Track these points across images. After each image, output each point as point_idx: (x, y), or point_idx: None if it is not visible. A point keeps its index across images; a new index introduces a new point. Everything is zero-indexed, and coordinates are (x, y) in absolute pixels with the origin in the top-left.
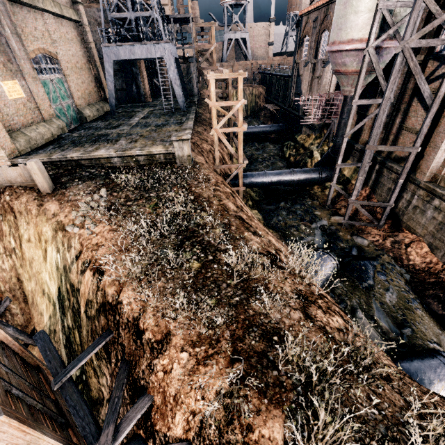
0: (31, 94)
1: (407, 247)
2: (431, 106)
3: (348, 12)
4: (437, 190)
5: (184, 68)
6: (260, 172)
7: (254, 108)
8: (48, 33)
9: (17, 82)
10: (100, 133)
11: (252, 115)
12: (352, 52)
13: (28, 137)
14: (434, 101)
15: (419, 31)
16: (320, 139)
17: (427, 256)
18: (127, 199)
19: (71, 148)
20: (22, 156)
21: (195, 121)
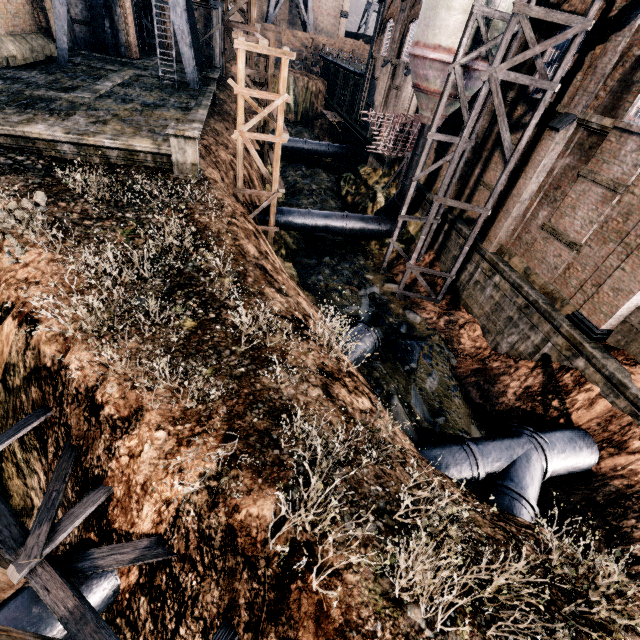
0: None
1: (460, 329)
2: (509, 161)
3: (439, 4)
4: (500, 264)
5: (201, 15)
6: (302, 210)
7: (308, 112)
8: None
9: None
10: (36, 93)
11: (304, 123)
12: (437, 64)
13: None
14: (513, 155)
15: (510, 60)
16: (388, 178)
17: (479, 341)
18: (84, 216)
19: None
20: None
21: (212, 111)
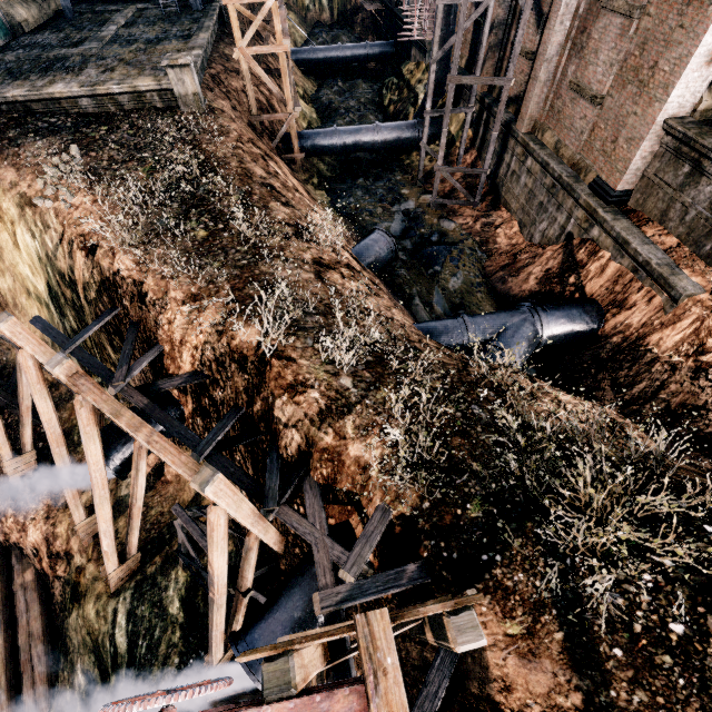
0: None
1: (496, 229)
2: (523, 9)
3: None
4: (530, 144)
5: None
6: (327, 129)
7: (345, 7)
8: None
9: None
10: (52, 55)
11: (342, 22)
12: None
13: None
14: (526, 1)
15: None
16: None
17: (515, 238)
18: (111, 161)
19: (8, 82)
20: None
21: (222, 33)
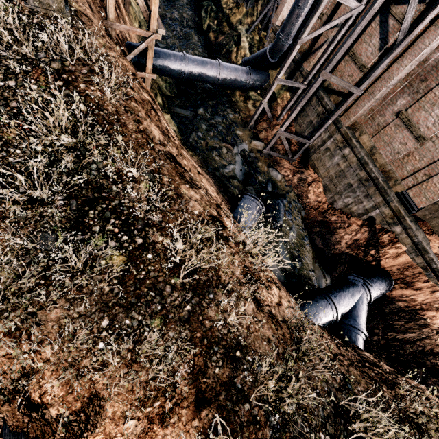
0: None
1: (308, 186)
2: (399, 45)
3: None
4: (353, 140)
5: None
6: (177, 54)
7: None
8: None
9: None
10: None
11: None
12: None
13: None
14: (405, 40)
15: None
16: (251, 18)
17: (320, 196)
18: None
19: None
20: None
21: None
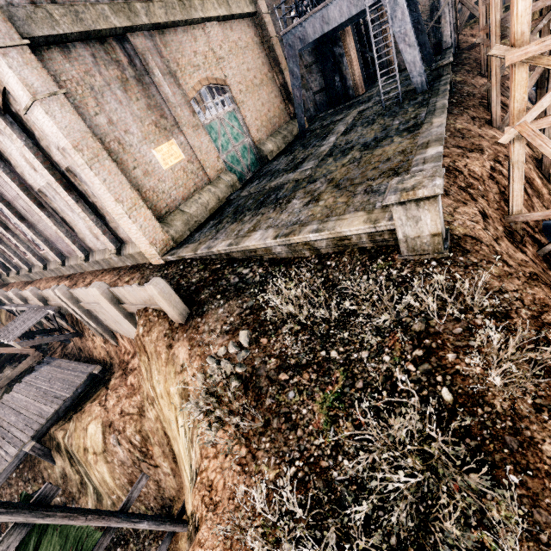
0: (193, 151)
1: None
2: None
3: None
4: None
5: (425, 4)
6: None
7: None
8: (212, 51)
9: (174, 141)
10: (272, 184)
11: None
12: None
13: (187, 215)
14: None
15: None
16: None
17: None
18: (281, 363)
19: (227, 226)
20: (174, 248)
21: (448, 105)
